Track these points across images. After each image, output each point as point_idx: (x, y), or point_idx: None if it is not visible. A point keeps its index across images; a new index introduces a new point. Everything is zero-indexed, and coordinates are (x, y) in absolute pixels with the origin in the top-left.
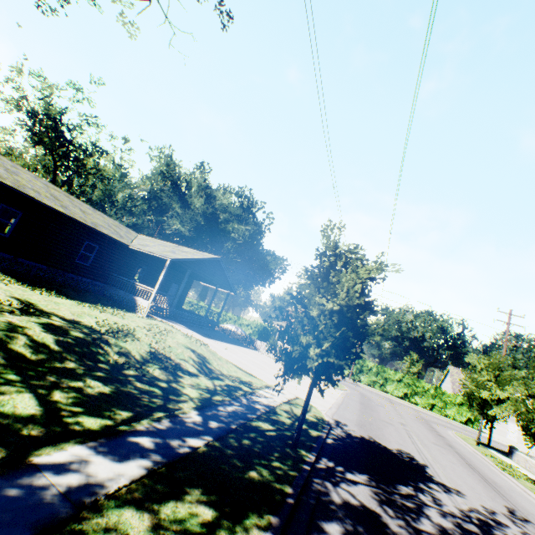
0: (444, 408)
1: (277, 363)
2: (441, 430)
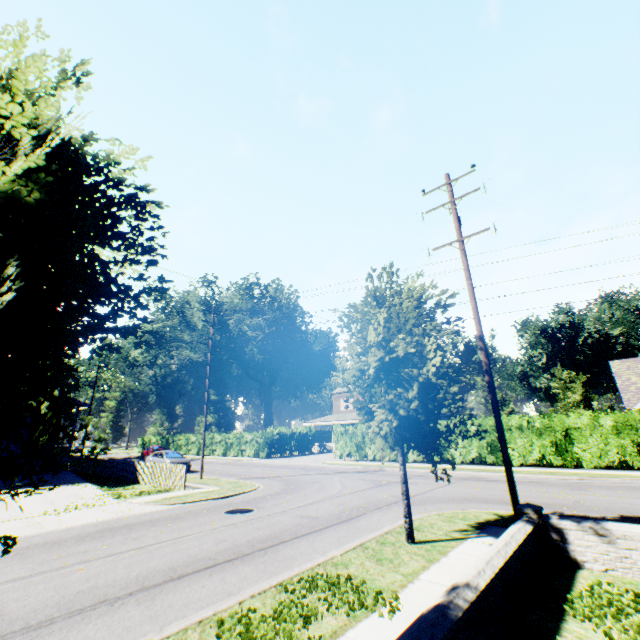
0: (570, 450)
1: (88, 493)
2: (376, 521)
